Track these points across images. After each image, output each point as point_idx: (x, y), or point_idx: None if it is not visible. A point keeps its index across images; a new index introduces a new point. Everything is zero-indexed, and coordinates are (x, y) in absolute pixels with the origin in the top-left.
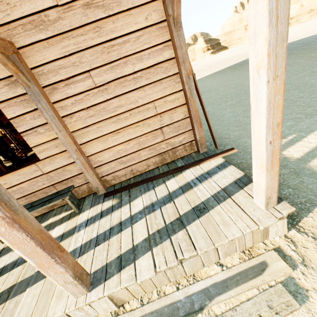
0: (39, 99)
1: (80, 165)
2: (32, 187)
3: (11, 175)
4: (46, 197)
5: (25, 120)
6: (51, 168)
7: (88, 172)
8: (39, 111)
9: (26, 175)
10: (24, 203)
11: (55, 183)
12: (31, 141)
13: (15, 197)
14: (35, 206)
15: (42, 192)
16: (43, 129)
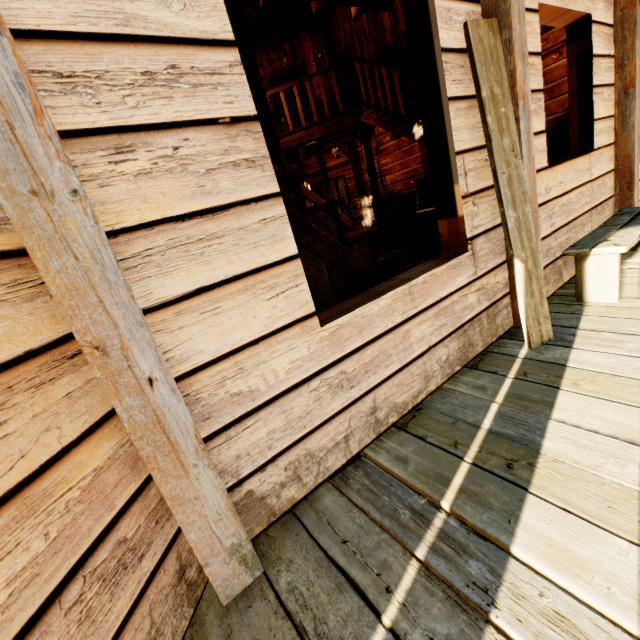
0: (639, 34)
1: (635, 170)
2: (576, 206)
3: (568, 167)
4: (616, 219)
5: (600, 67)
6: (596, 173)
7: (636, 188)
8: (610, 61)
9: (578, 175)
10: (562, 243)
11: (592, 207)
12: (596, 108)
13: (560, 222)
14: (638, 219)
15: (580, 222)
16: (606, 93)
